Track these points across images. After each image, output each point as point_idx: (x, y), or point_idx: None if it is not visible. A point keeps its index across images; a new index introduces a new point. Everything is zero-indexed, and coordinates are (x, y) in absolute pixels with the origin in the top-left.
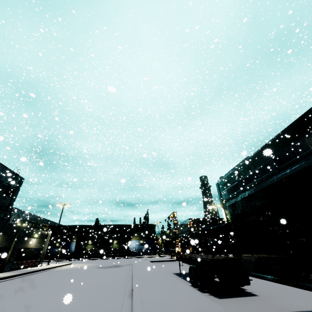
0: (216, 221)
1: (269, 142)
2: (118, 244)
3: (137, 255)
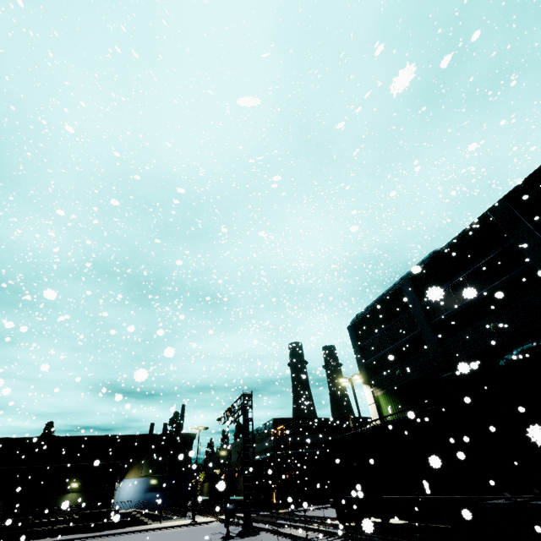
0: (331, 424)
1: (512, 192)
2: (80, 494)
3: (131, 524)
